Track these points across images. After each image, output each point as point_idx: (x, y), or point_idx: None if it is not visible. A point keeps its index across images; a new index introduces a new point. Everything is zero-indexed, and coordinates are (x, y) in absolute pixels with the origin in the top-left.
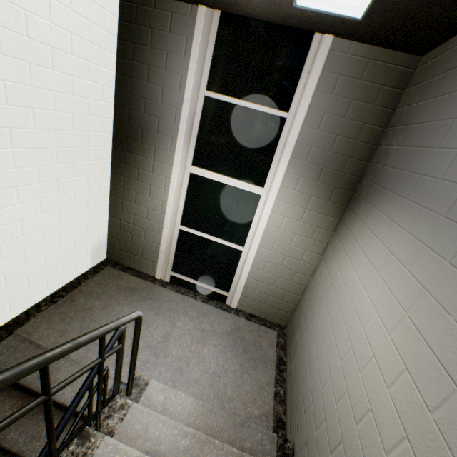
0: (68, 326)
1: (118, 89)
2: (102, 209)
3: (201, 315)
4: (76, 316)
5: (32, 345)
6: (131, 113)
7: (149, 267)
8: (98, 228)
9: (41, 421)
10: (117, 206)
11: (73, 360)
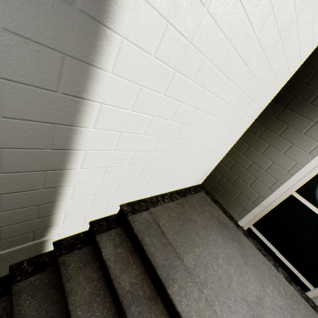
0: (181, 228)
1: (317, 52)
2: (228, 147)
3: (288, 296)
4: (185, 222)
5: (159, 228)
6: (317, 74)
7: (236, 210)
8: (216, 160)
9: (153, 312)
10: (240, 149)
11: (185, 266)
